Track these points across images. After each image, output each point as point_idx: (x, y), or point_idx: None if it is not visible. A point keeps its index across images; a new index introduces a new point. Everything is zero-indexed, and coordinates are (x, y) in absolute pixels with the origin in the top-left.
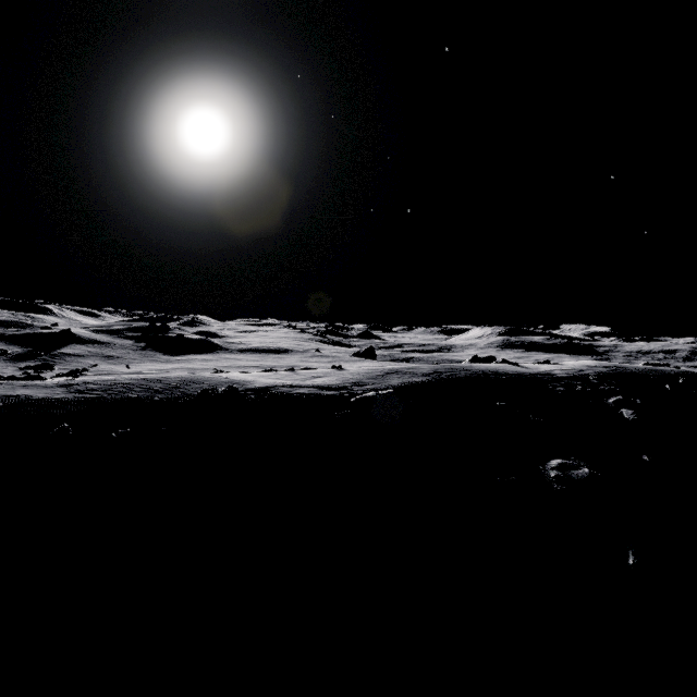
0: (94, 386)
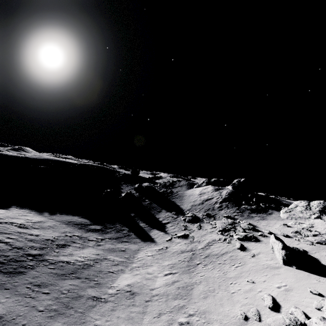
0: None
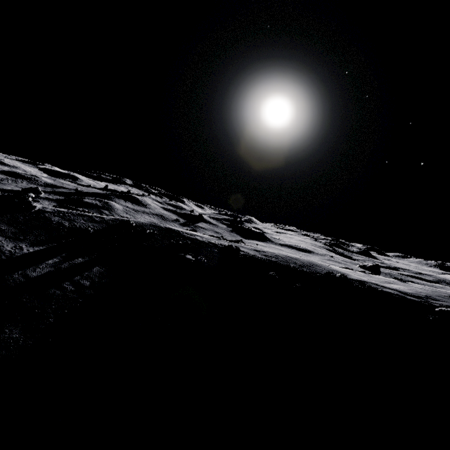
0: (268, 254)
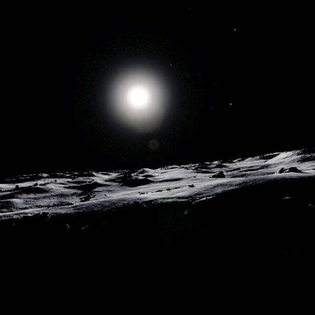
0: (84, 206)
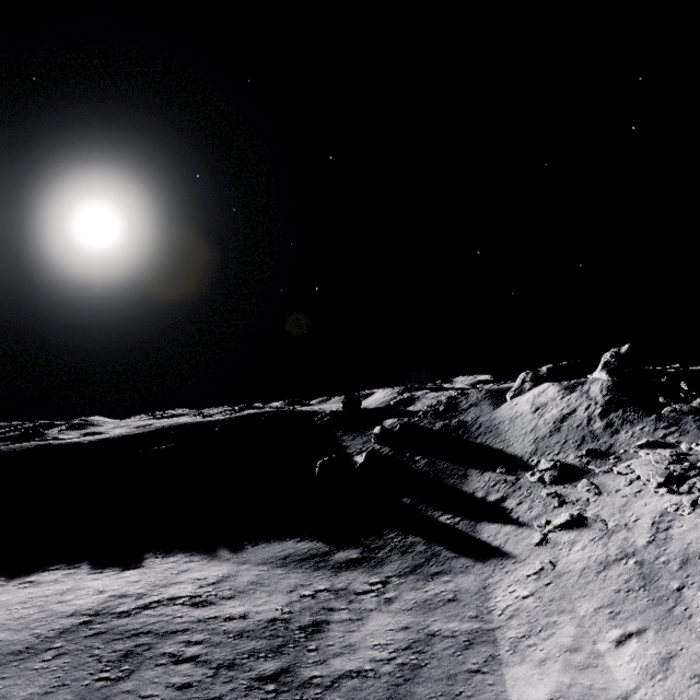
0: None
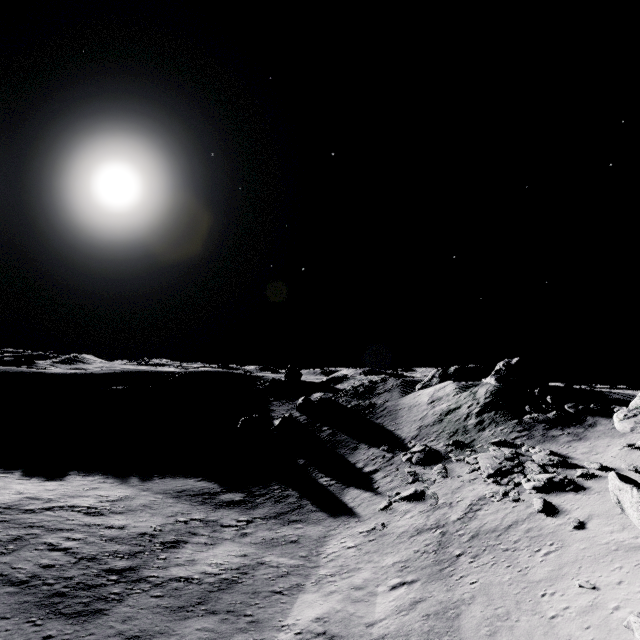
0: None
